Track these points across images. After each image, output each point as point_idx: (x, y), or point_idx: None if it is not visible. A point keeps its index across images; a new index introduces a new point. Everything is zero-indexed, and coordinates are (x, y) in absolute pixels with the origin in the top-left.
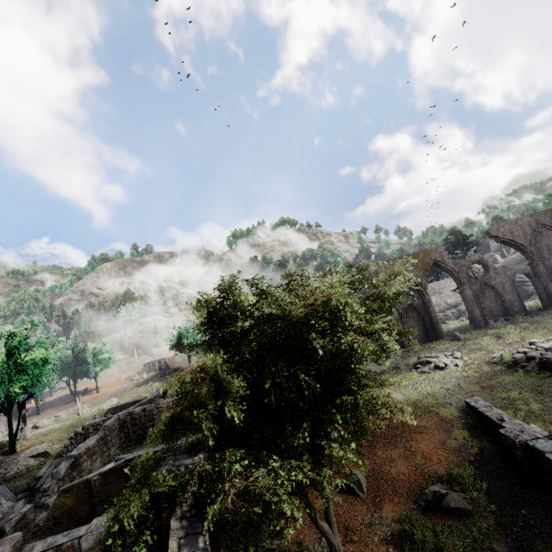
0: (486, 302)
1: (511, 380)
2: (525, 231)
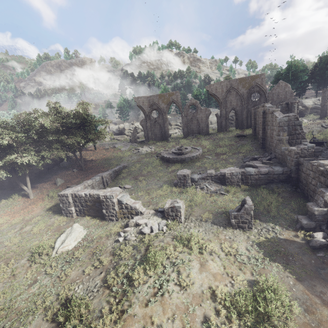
0: (192, 125)
1: (147, 160)
2: (223, 90)
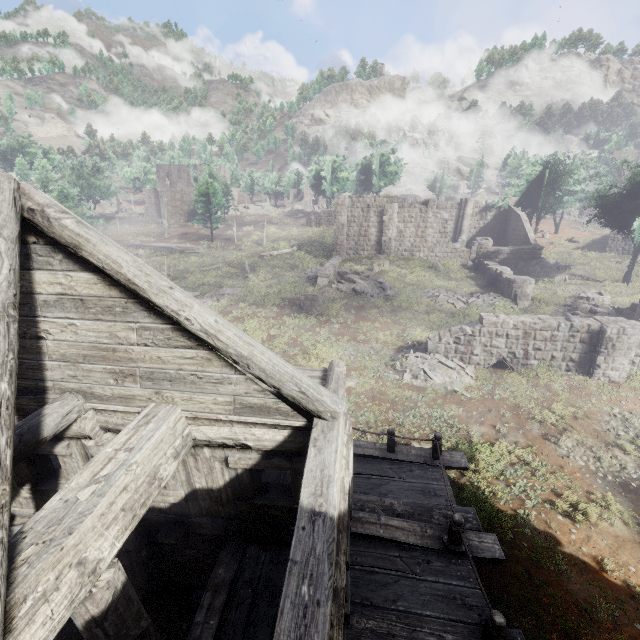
0: None
1: None
2: None
